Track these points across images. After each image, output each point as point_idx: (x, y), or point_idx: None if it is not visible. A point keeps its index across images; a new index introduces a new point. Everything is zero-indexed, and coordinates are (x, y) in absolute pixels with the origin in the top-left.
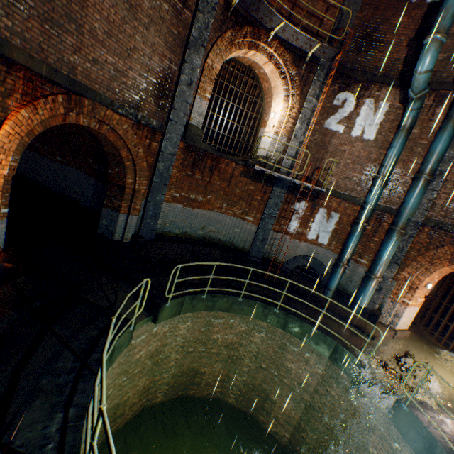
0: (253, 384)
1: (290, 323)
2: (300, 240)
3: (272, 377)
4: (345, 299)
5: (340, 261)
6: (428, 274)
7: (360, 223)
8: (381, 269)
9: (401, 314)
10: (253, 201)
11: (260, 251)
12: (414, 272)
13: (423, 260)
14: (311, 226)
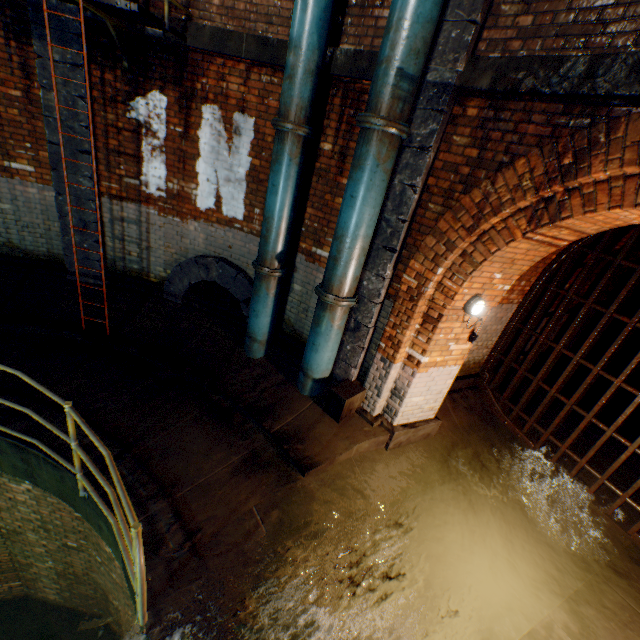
0: (75, 574)
1: (40, 470)
2: (183, 215)
3: (99, 565)
4: (299, 355)
5: (261, 261)
6: (469, 271)
7: (283, 130)
8: (348, 273)
9: (407, 391)
10: (4, 108)
11: (93, 258)
12: (432, 269)
13: (454, 228)
14: (198, 171)
